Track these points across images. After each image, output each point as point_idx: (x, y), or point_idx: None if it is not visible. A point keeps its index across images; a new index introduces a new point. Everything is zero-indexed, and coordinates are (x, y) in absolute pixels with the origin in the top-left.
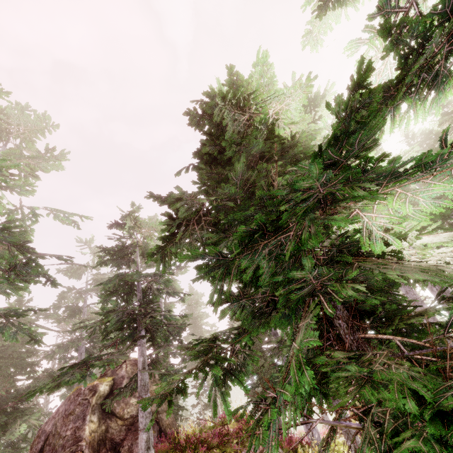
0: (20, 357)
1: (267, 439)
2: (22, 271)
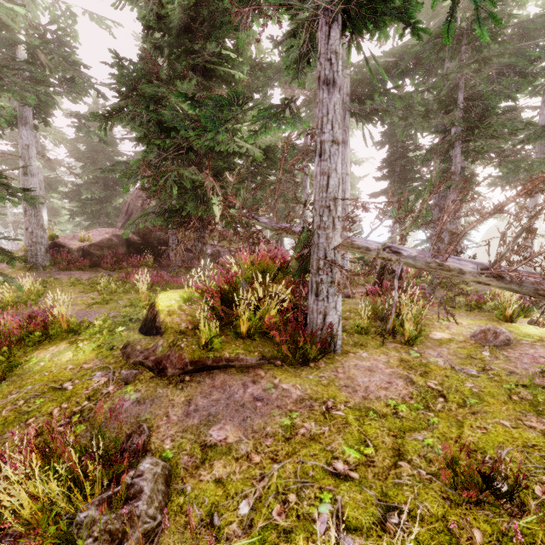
0: (109, 154)
1: (129, 180)
2: (77, 81)
